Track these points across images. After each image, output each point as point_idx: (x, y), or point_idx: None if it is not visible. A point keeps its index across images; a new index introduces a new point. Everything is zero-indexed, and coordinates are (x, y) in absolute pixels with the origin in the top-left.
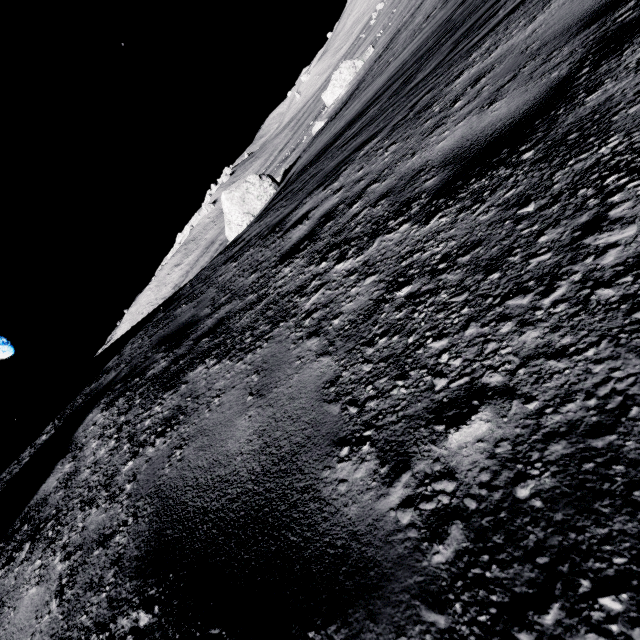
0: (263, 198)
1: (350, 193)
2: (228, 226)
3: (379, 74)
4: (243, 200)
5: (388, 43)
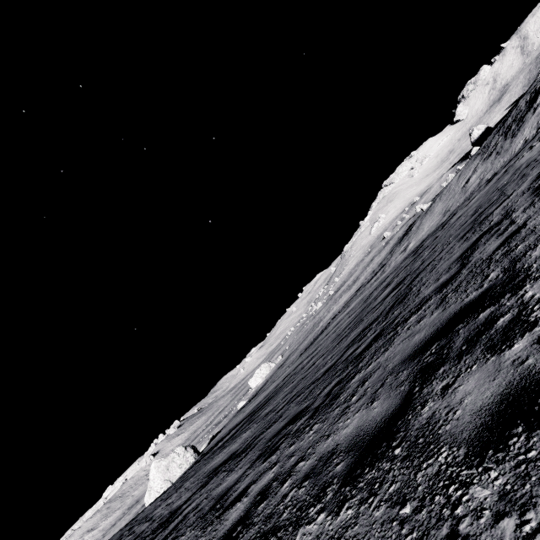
0: (184, 466)
1: (164, 510)
2: (149, 491)
3: (268, 386)
4: (167, 468)
5: (285, 359)
